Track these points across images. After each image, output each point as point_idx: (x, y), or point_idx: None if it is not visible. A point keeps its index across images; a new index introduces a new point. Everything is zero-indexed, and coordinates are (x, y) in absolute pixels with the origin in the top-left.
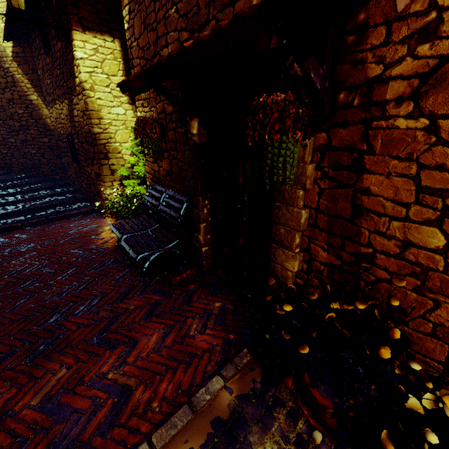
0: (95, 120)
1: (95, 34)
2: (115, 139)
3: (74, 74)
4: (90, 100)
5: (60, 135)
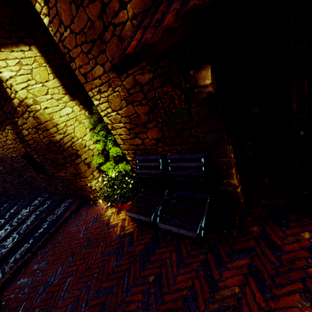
0: (52, 129)
1: (10, 49)
2: (76, 136)
3: (9, 97)
4: (39, 113)
5: (13, 158)
